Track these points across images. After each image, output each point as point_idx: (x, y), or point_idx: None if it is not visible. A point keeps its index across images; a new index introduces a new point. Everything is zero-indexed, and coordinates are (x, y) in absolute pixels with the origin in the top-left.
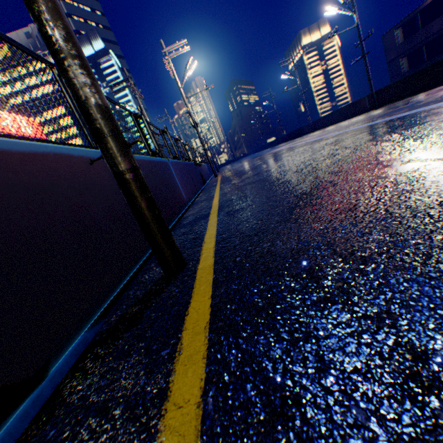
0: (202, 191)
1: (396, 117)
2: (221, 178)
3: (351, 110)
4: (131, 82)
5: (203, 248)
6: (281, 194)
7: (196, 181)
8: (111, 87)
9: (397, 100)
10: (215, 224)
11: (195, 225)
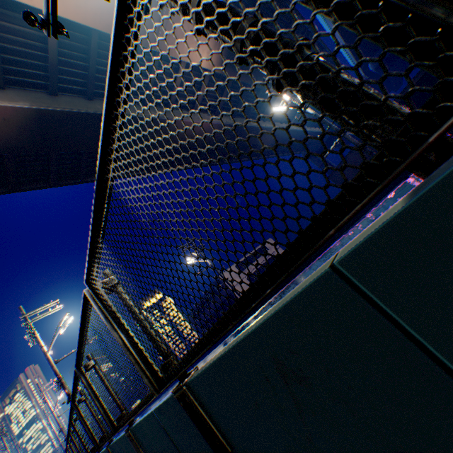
0: None
1: None
2: None
3: None
4: None
5: None
6: None
7: None
8: None
9: (200, 360)
10: None
11: None
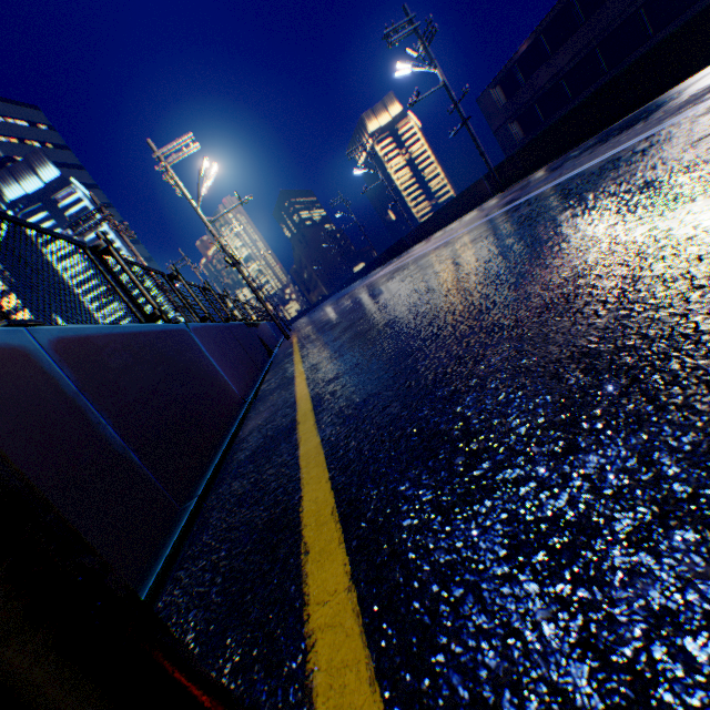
0: (269, 369)
1: (562, 180)
2: (299, 339)
3: (467, 200)
4: (107, 213)
5: (308, 592)
6: (458, 339)
7: (255, 354)
8: (72, 227)
9: (529, 174)
10: (320, 458)
11: (267, 466)
